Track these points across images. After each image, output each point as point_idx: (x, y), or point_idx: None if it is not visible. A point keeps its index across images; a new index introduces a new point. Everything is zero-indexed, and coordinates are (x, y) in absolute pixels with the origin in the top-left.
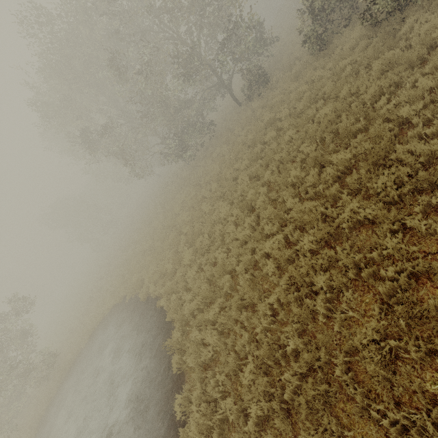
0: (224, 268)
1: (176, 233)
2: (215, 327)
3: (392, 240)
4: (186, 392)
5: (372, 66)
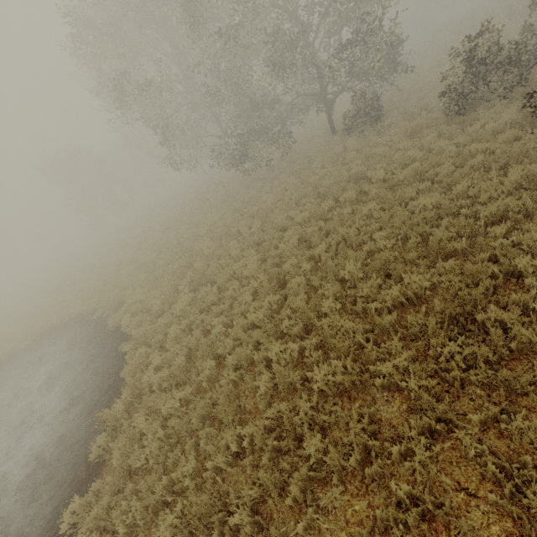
0: (213, 348)
1: (186, 263)
2: (166, 424)
3: (424, 453)
4: (90, 497)
5: (510, 170)
